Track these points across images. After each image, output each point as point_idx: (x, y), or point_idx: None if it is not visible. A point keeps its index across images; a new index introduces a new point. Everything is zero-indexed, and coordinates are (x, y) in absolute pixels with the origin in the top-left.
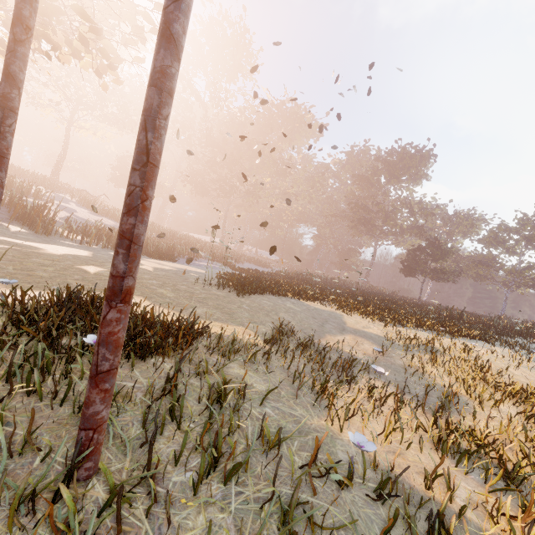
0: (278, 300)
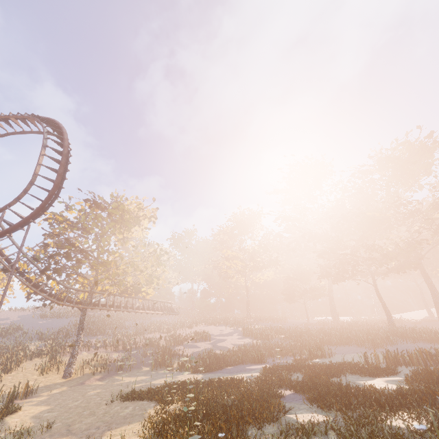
0: (135, 405)
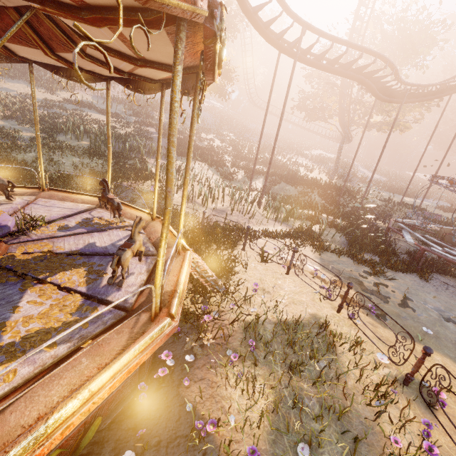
0: None
